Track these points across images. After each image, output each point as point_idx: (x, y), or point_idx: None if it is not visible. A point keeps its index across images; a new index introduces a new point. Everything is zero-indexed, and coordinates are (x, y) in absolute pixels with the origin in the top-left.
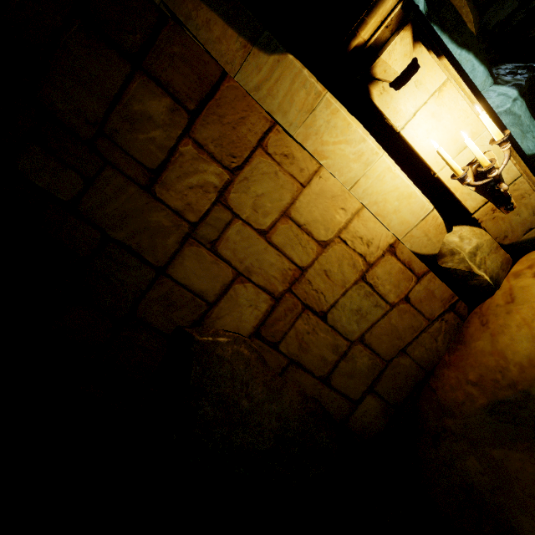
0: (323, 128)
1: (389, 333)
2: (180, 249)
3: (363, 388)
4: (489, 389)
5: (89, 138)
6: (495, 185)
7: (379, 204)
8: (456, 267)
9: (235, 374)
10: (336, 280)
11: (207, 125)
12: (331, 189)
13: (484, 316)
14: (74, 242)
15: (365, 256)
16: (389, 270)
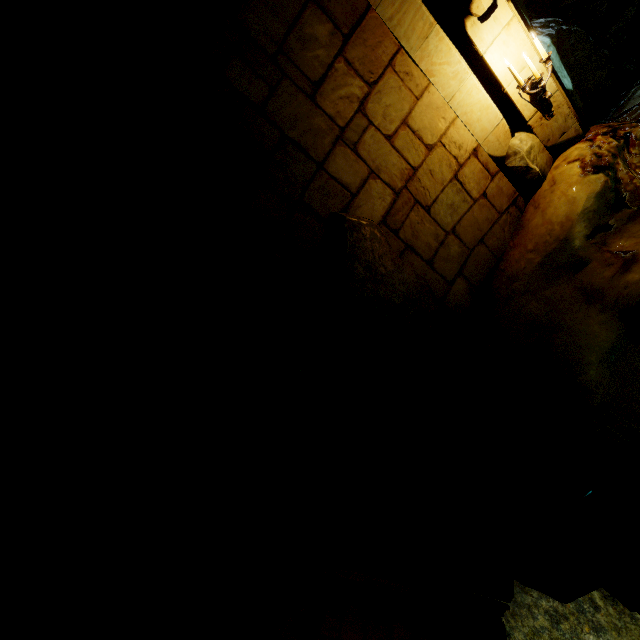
0: (433, 52)
1: (472, 225)
2: (333, 149)
3: (455, 271)
4: (542, 249)
5: (272, 54)
6: (542, 94)
7: (468, 114)
8: (517, 165)
9: (374, 248)
10: (437, 179)
11: (355, 47)
12: (436, 102)
13: (536, 202)
14: (263, 138)
15: (457, 158)
16: (473, 170)
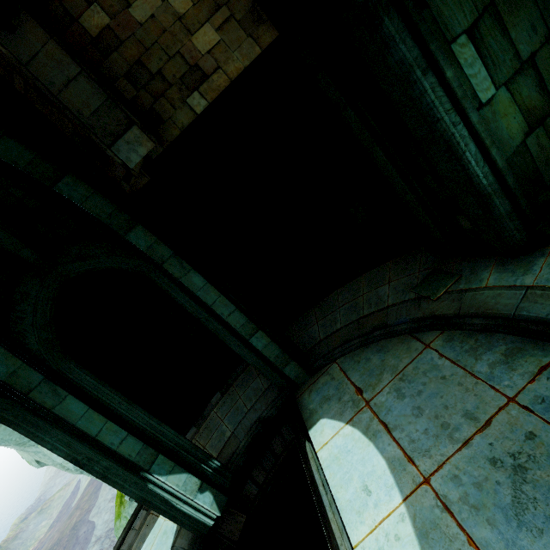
0: None
1: None
2: None
3: None
4: None
5: None
6: None
7: None
8: None
9: None
10: None
11: None
12: None
13: None
14: None
15: None
16: None
